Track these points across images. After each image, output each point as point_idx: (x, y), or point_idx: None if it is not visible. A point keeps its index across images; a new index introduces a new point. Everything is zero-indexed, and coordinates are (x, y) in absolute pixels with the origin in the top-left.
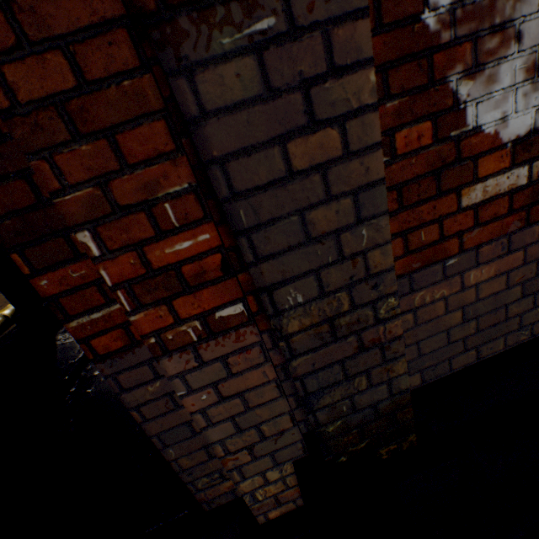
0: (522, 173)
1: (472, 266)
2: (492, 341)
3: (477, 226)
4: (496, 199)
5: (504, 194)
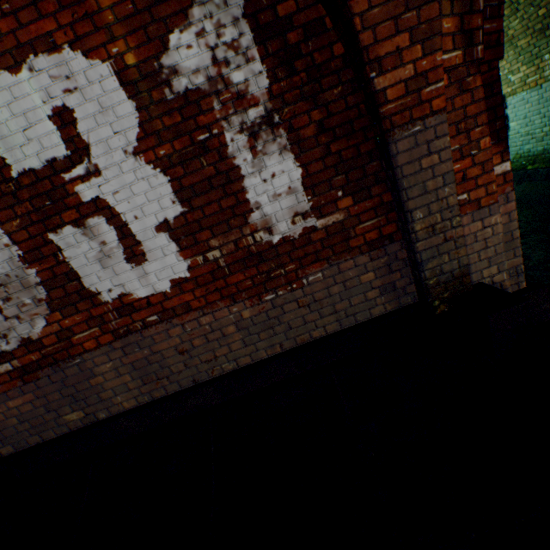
0: (9, 365)
1: (9, 399)
2: (47, 431)
3: (0, 385)
4: (2, 374)
5: (6, 372)
